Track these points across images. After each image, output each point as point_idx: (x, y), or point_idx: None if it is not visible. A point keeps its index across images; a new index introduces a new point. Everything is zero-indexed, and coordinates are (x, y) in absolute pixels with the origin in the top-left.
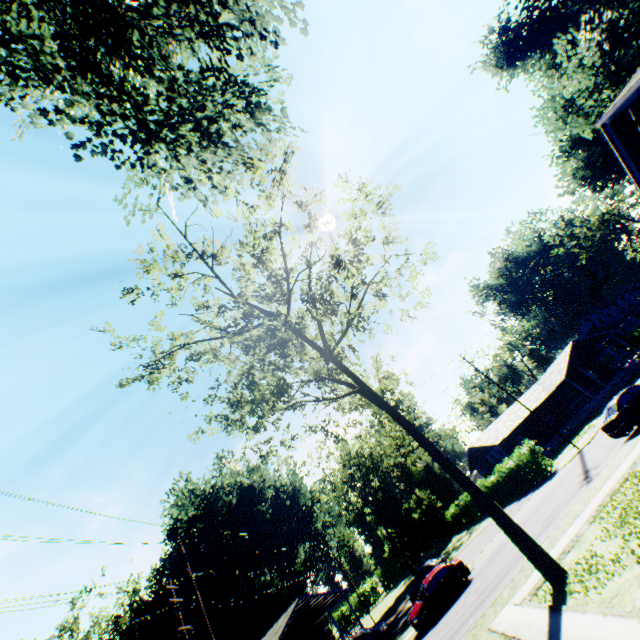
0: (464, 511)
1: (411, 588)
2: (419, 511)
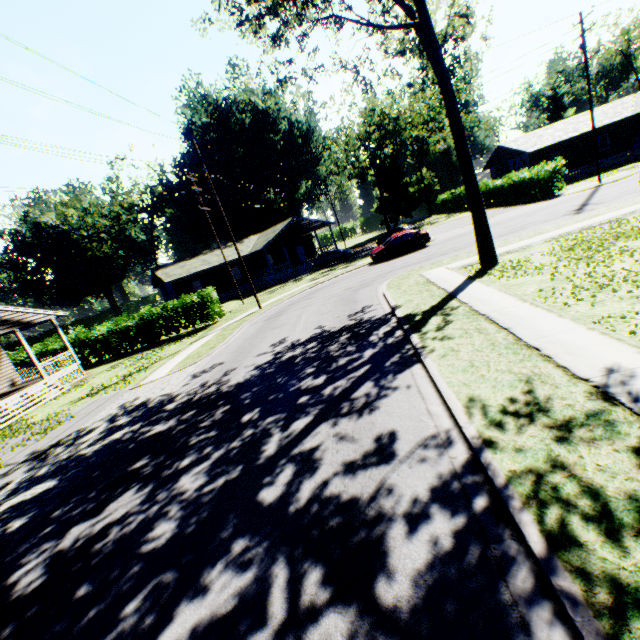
0: (454, 201)
1: (381, 238)
2: (416, 188)
